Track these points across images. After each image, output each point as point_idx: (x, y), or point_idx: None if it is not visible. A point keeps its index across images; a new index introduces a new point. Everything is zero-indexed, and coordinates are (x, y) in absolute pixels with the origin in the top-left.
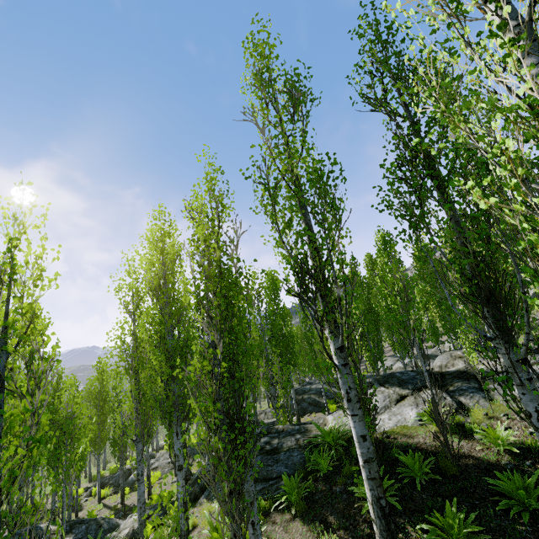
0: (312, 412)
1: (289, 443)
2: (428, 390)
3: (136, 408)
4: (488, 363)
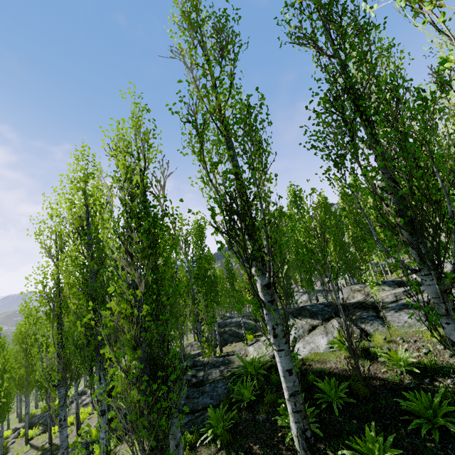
0: (232, 342)
1: (214, 375)
2: (335, 320)
3: (58, 352)
4: (410, 294)
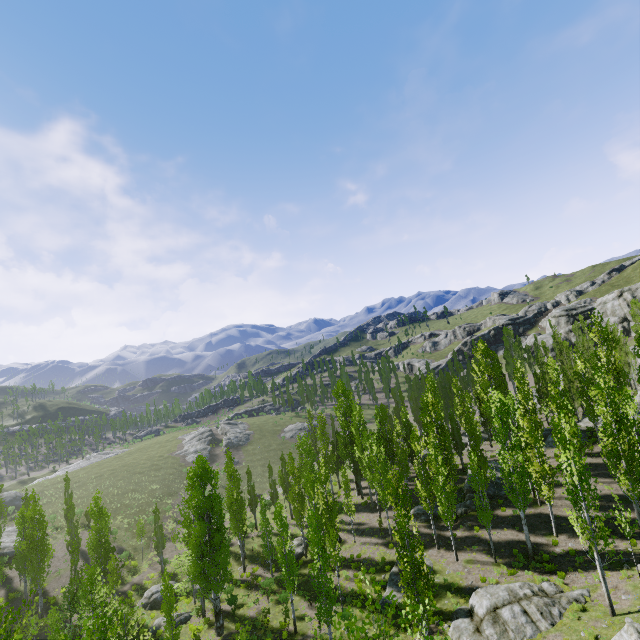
0: None
1: None
2: None
3: None
4: None
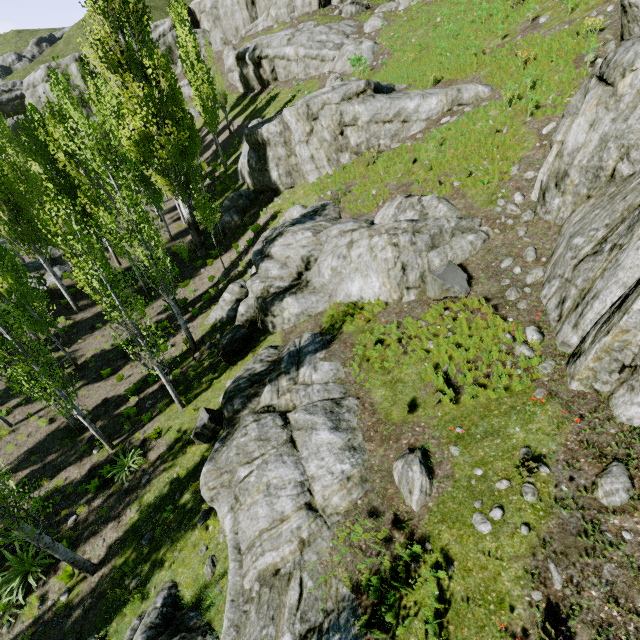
0: None
1: None
2: (54, 267)
3: None
4: None
